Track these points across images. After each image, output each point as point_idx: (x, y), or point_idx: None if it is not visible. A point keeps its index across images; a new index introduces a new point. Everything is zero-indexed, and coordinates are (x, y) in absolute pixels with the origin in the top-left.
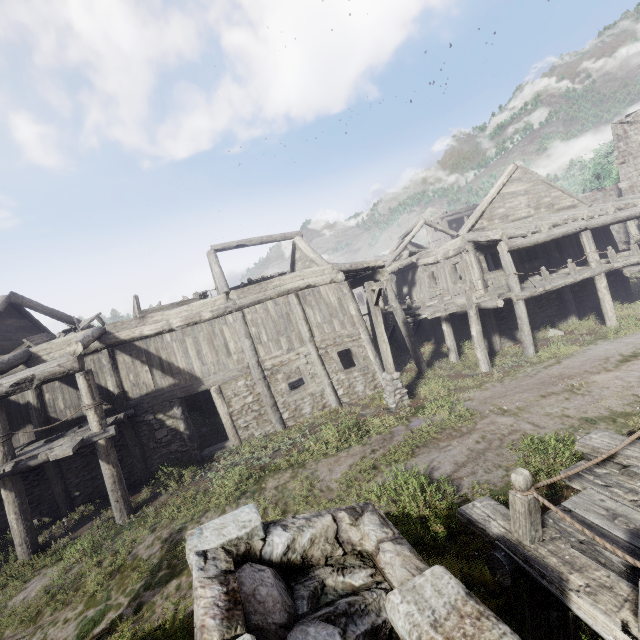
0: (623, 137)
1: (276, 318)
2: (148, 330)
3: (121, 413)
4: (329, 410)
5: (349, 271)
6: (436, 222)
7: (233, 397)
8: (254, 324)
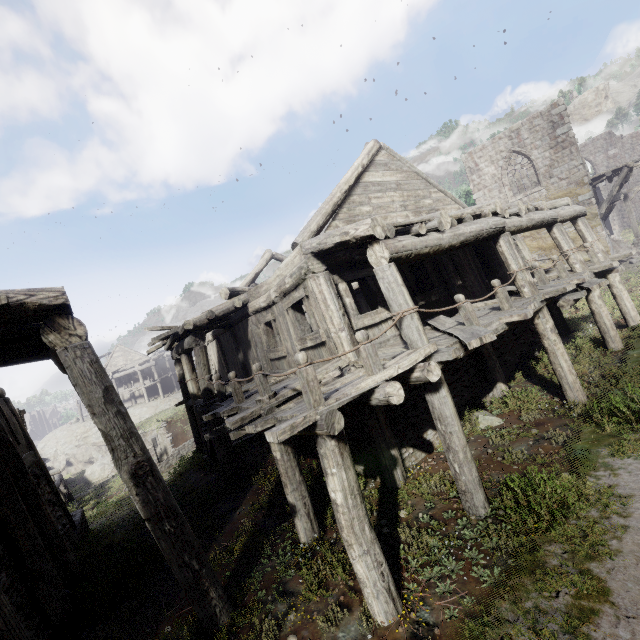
0: (475, 170)
1: None
2: None
3: None
4: None
5: None
6: None
7: None
8: None
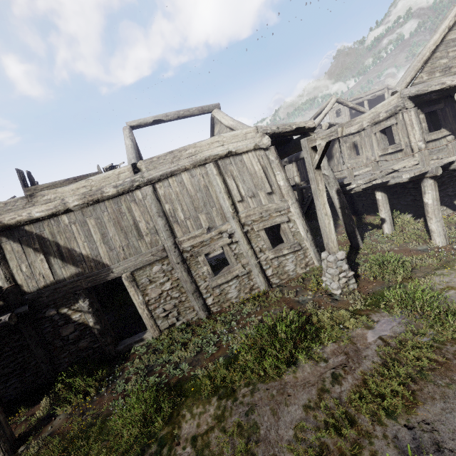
0: None
1: (193, 192)
2: (38, 211)
3: (7, 314)
4: (257, 293)
5: (275, 134)
6: (338, 108)
7: (148, 284)
8: (167, 200)
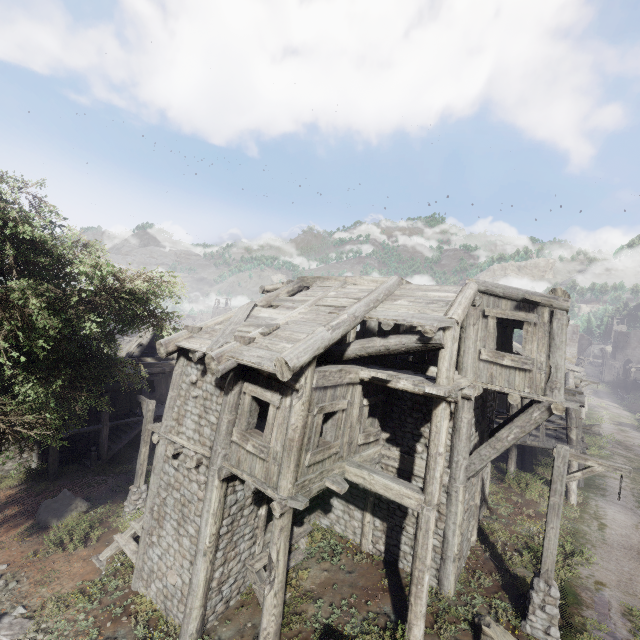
0: None
1: None
2: None
3: None
4: None
5: None
6: None
7: None
8: None
